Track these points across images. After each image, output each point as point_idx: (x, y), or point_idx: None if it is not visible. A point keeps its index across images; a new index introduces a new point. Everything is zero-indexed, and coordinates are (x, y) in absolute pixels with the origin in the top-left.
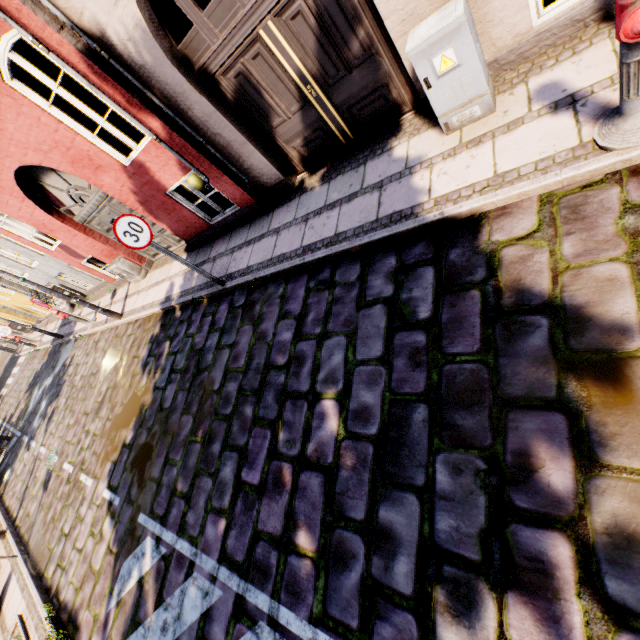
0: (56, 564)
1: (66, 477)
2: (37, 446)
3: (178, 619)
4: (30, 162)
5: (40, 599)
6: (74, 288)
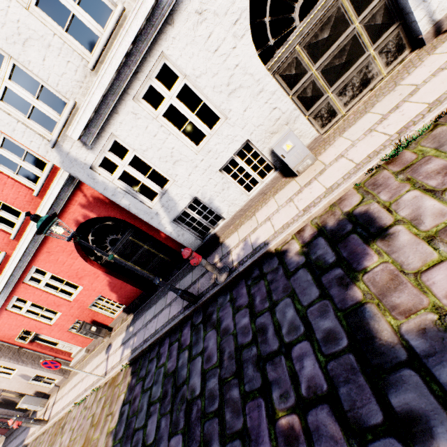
0: None
1: None
2: None
3: None
4: None
5: None
6: None
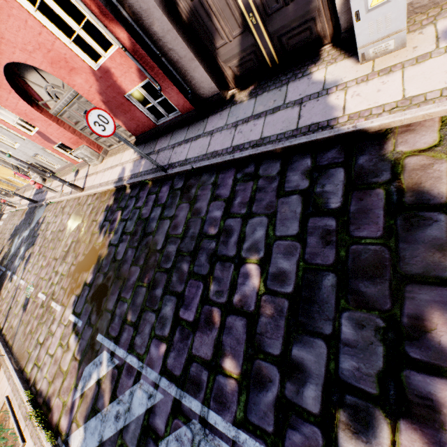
0: (33, 363)
1: (40, 303)
2: (18, 279)
3: (128, 411)
4: (17, 60)
5: (22, 387)
6: (46, 166)
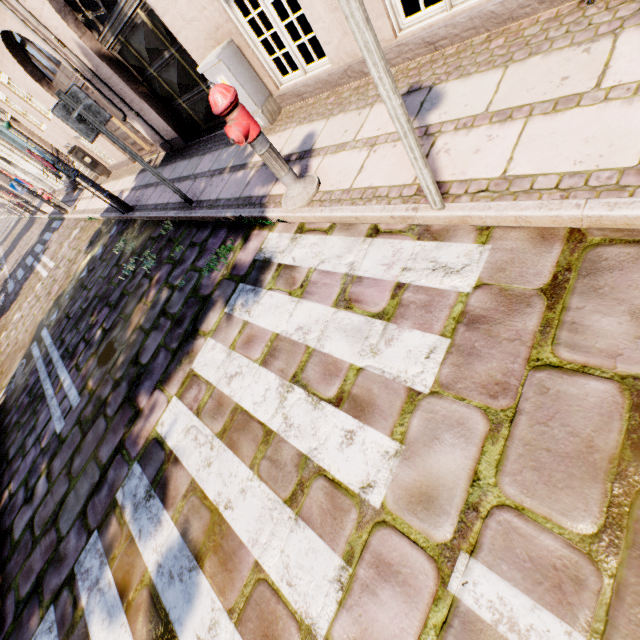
0: None
1: None
2: None
3: None
4: None
5: None
6: None
